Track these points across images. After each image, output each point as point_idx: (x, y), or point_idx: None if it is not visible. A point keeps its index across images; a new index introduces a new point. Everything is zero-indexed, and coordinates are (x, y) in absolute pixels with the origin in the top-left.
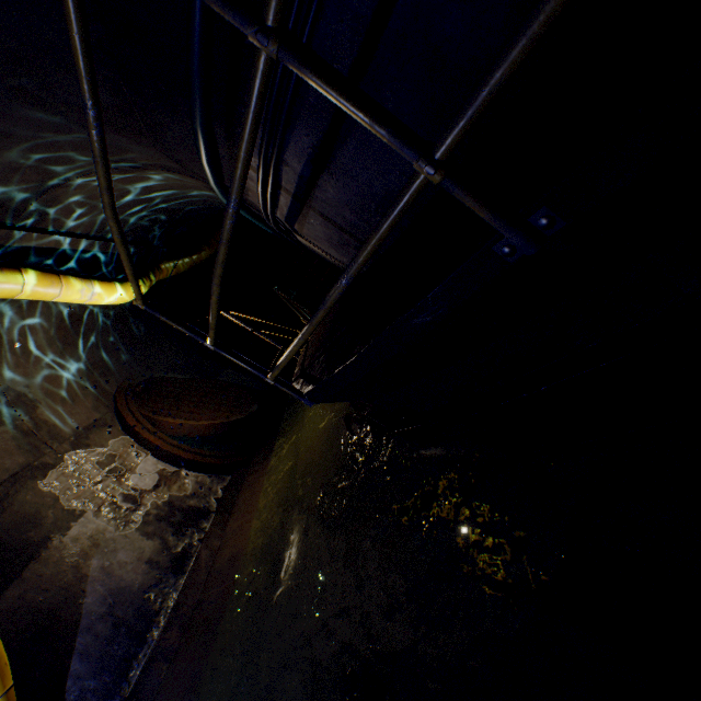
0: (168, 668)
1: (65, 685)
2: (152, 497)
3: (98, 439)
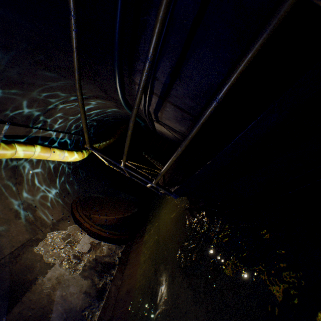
0: None
1: None
2: (87, 256)
3: (62, 226)
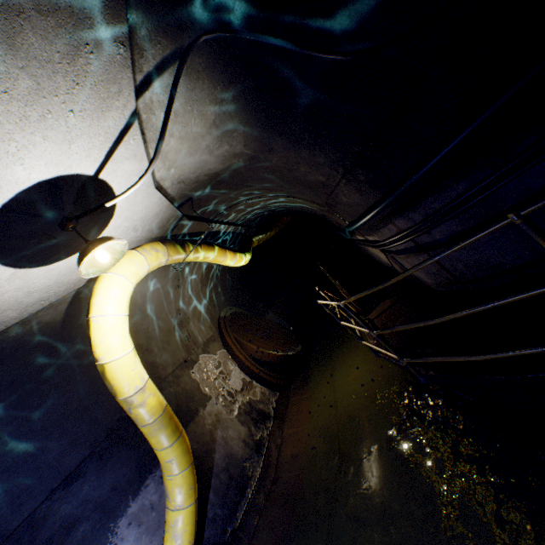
0: (259, 518)
1: (207, 506)
2: (241, 396)
3: (212, 349)
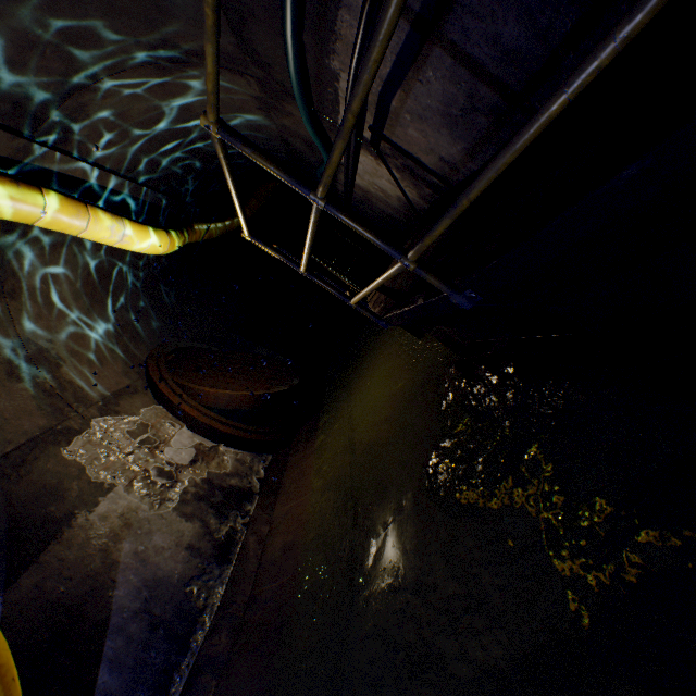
0: (217, 685)
1: None
2: (189, 474)
3: (128, 407)
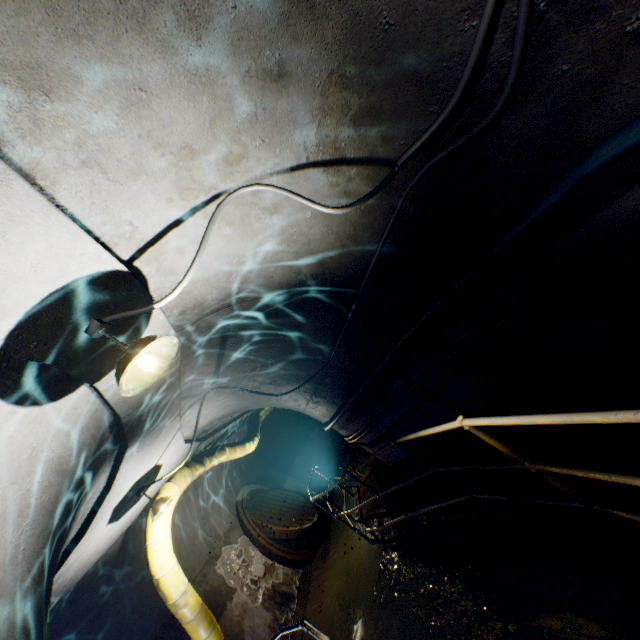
0: None
1: None
2: (264, 581)
3: (233, 538)
